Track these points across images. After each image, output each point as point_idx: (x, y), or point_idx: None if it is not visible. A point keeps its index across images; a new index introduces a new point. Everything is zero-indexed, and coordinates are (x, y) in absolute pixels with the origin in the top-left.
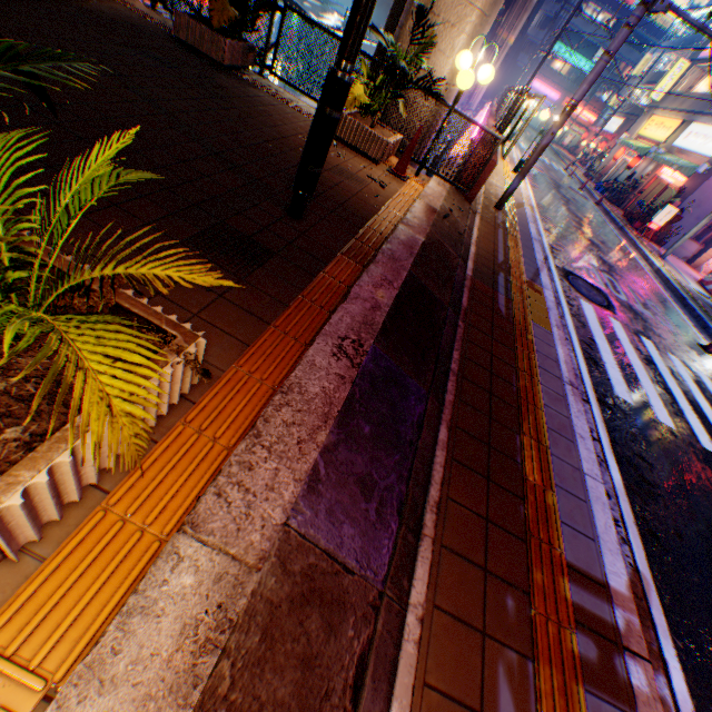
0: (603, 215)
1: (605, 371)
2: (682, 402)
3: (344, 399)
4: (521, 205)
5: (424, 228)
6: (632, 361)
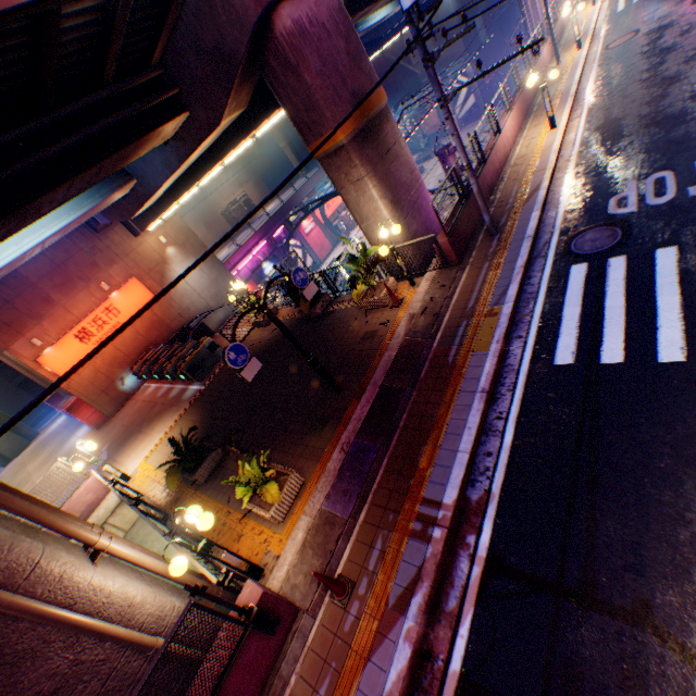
0: None
1: (555, 343)
2: (668, 315)
3: (340, 467)
4: (534, 190)
5: (400, 342)
6: (609, 305)
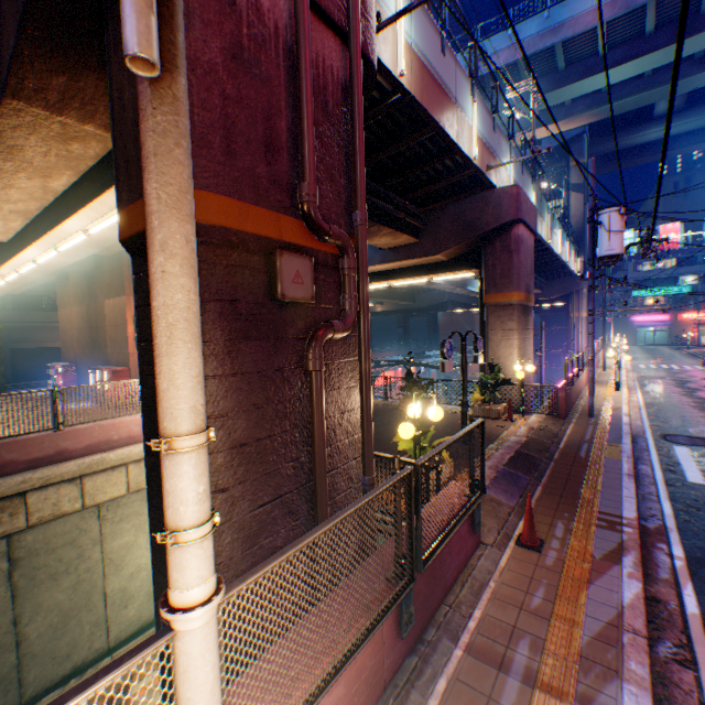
0: None
1: (682, 473)
2: None
3: (493, 475)
4: (617, 408)
5: (525, 435)
6: None
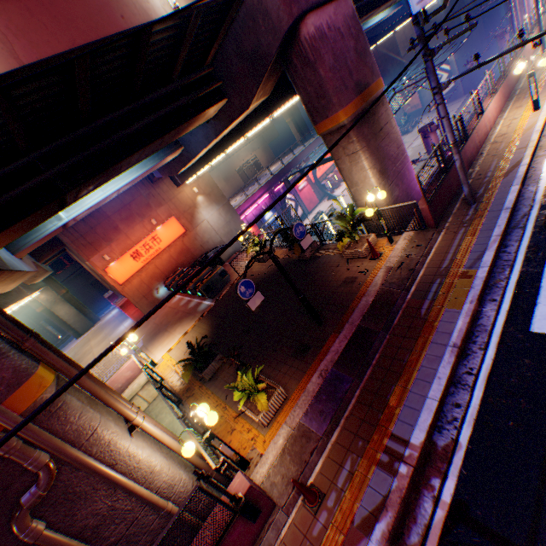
0: None
1: (532, 311)
2: None
3: (317, 390)
4: (514, 166)
5: (376, 290)
6: None
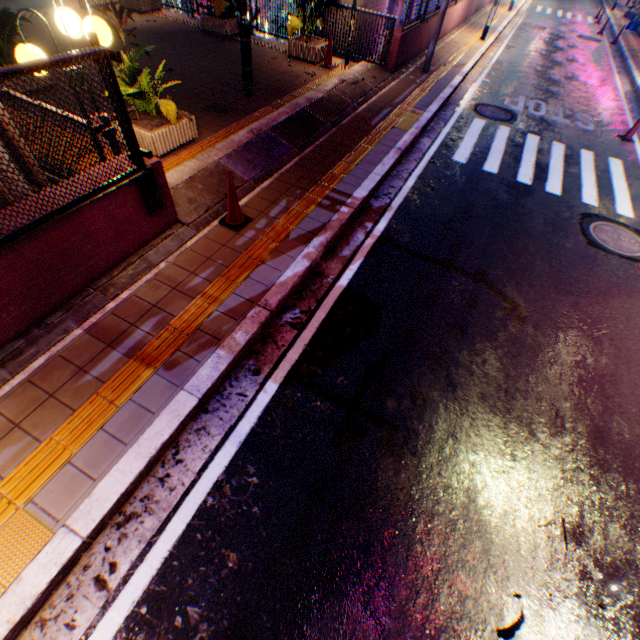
0: (612, 53)
1: (455, 151)
2: (527, 164)
3: (247, 143)
4: (461, 66)
5: (328, 91)
6: (495, 147)
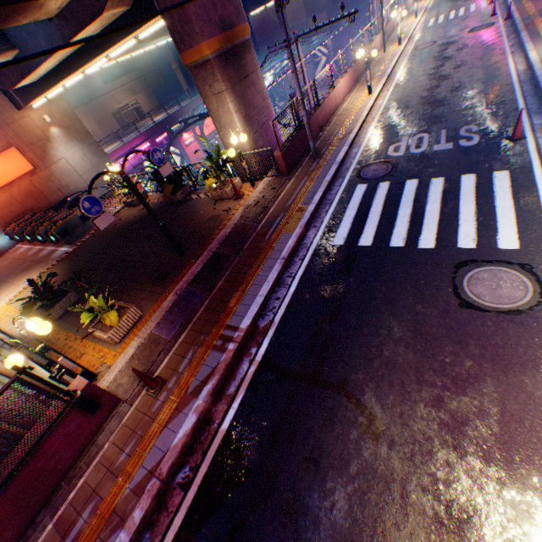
0: (506, 30)
1: (336, 232)
2: (403, 219)
3: (172, 305)
4: (348, 133)
5: (235, 223)
6: (373, 211)
